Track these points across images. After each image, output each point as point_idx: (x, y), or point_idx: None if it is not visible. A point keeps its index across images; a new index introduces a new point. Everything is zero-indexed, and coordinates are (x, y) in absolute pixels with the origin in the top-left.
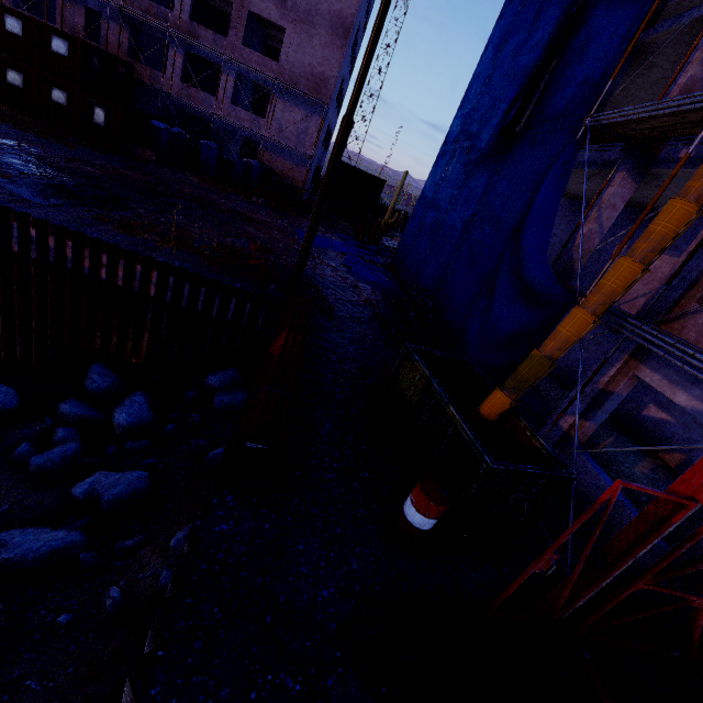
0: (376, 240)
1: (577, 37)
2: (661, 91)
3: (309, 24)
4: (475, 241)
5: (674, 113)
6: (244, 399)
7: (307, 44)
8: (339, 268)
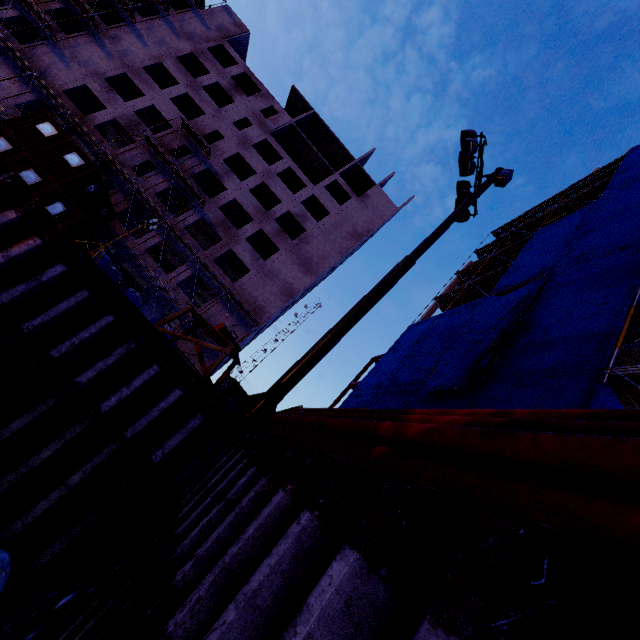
0: None
1: (530, 332)
2: None
3: (268, 278)
4: None
5: None
6: None
7: (260, 286)
8: None
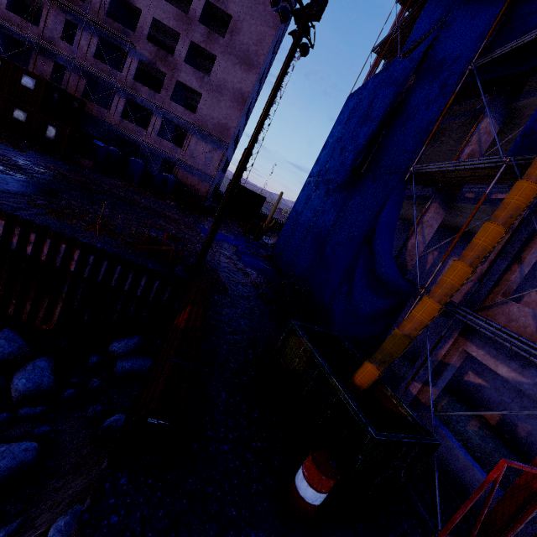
0: (259, 237)
1: (398, 120)
2: (449, 158)
3: (218, 93)
4: (335, 243)
5: (470, 169)
6: (144, 364)
7: (216, 105)
8: (232, 256)
